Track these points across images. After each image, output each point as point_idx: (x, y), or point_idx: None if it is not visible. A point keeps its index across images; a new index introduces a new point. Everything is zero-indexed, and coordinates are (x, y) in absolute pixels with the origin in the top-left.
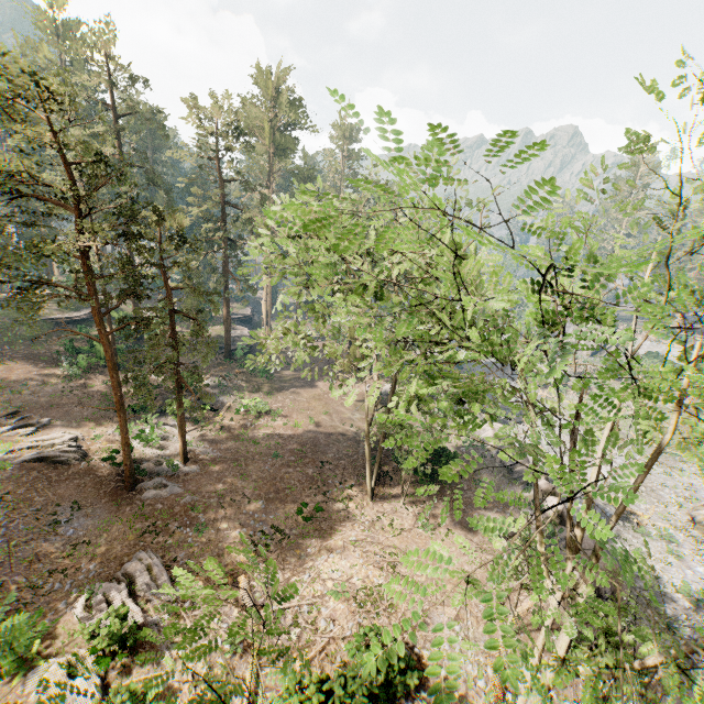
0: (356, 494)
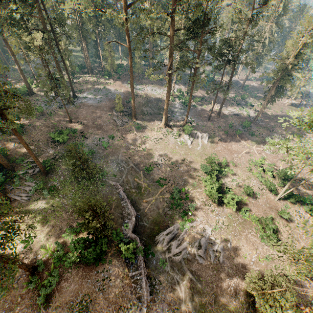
0: None
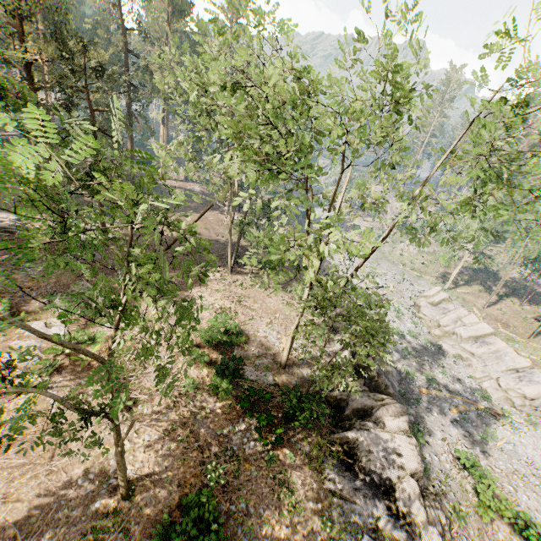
0: (222, 270)
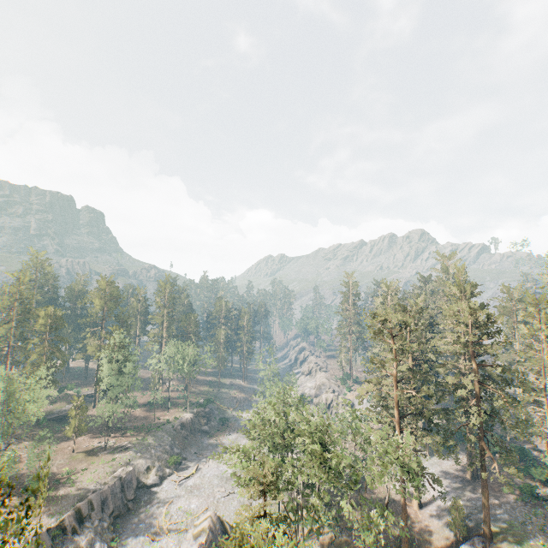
0: None
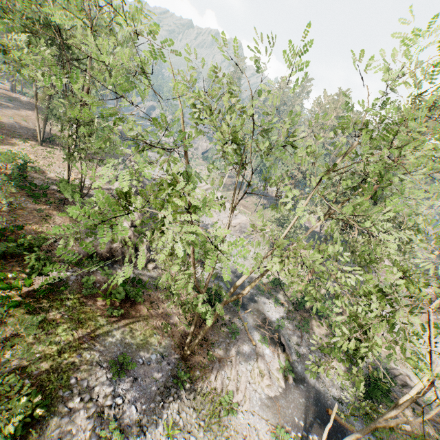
0: (33, 143)
